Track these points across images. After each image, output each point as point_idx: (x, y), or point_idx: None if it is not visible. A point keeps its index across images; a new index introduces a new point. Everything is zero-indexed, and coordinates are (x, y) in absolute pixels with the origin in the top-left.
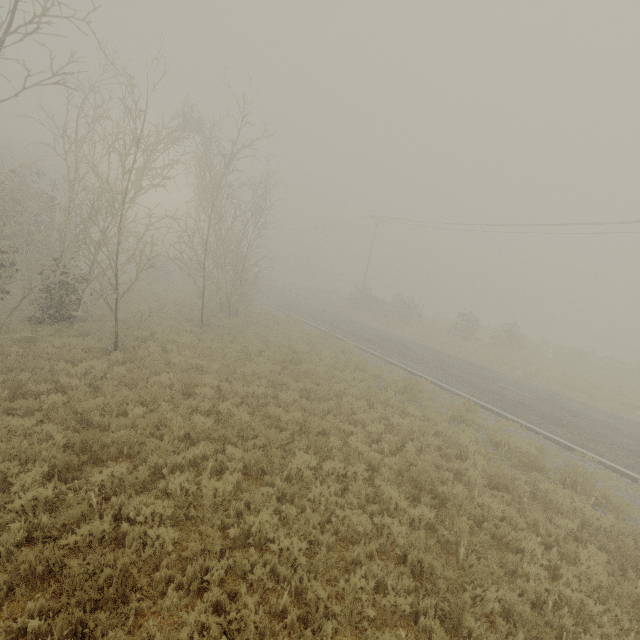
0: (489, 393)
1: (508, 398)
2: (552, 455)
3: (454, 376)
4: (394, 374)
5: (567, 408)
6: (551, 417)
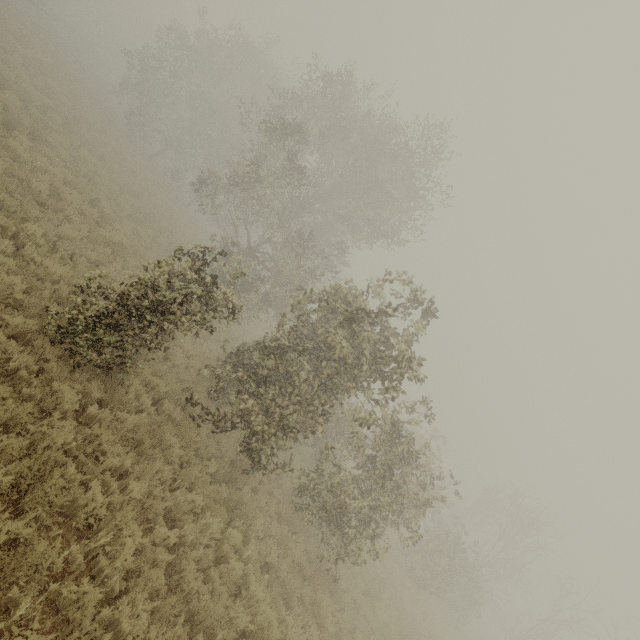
0: None
1: None
2: None
3: None
4: None
5: None
6: None
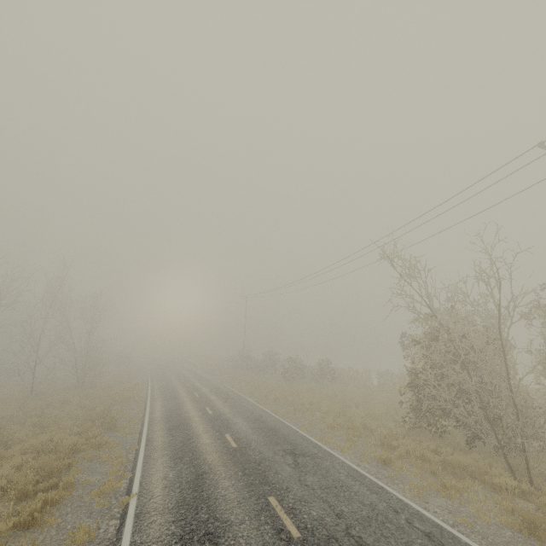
0: (173, 414)
1: (181, 416)
2: (106, 447)
3: (176, 406)
4: (100, 408)
5: (223, 418)
6: (182, 424)
